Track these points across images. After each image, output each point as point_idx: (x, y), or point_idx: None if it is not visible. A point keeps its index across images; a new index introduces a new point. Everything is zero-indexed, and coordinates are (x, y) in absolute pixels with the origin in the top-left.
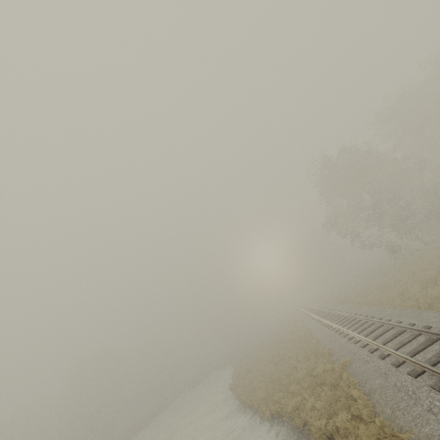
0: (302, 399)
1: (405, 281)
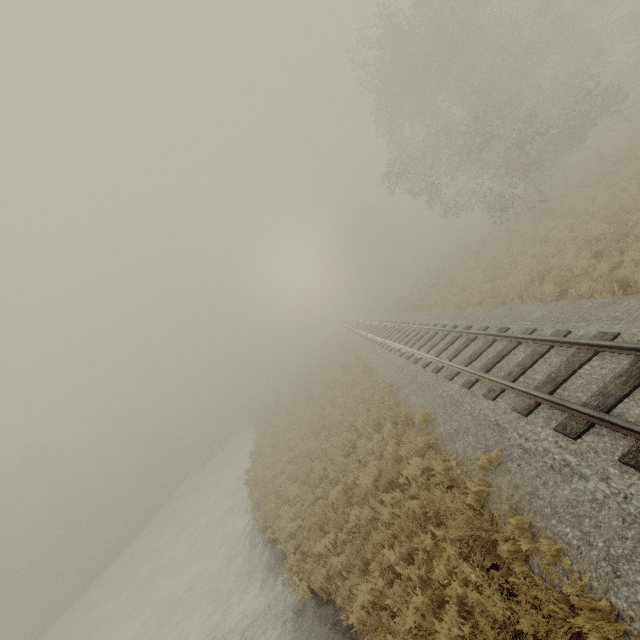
0: (383, 569)
1: (534, 253)
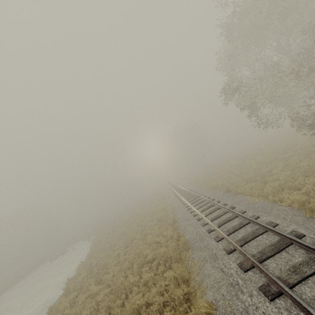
0: None
1: None
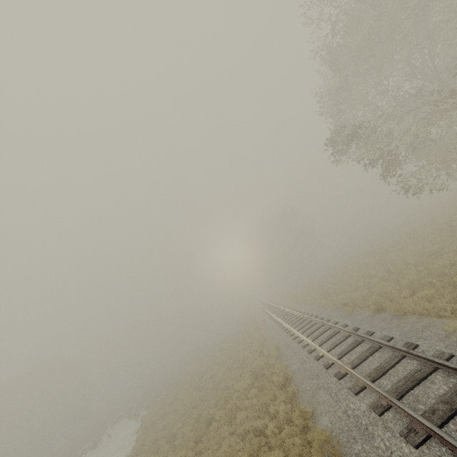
0: None
1: None
